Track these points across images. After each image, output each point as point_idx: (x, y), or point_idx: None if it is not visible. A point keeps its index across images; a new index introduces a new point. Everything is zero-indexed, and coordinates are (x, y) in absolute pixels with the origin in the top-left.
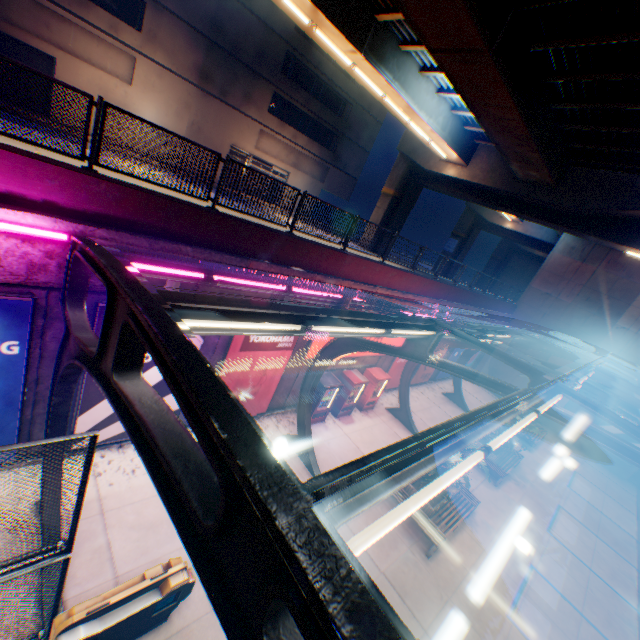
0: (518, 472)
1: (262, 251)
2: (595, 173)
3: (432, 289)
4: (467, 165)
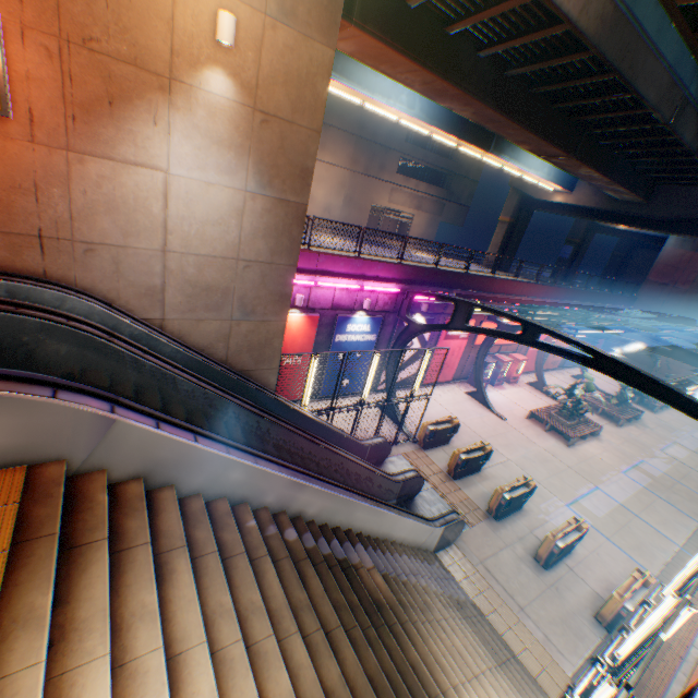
0: (639, 422)
1: (456, 284)
2: (677, 189)
3: (552, 293)
4: (571, 192)
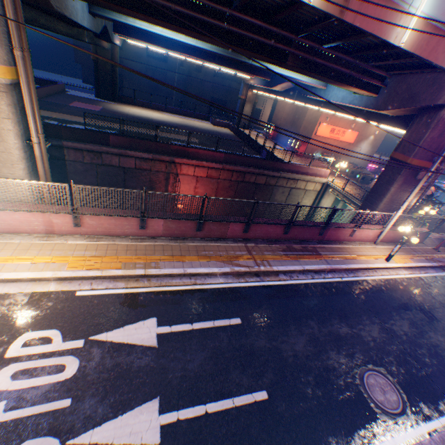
0: None
1: None
2: None
3: None
4: None
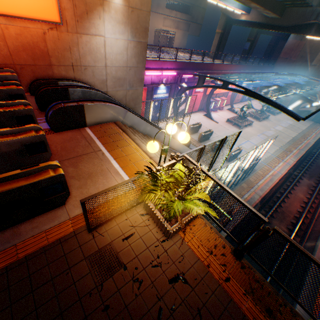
0: (268, 120)
1: (198, 68)
2: (294, 9)
3: (238, 68)
4: (249, 14)
